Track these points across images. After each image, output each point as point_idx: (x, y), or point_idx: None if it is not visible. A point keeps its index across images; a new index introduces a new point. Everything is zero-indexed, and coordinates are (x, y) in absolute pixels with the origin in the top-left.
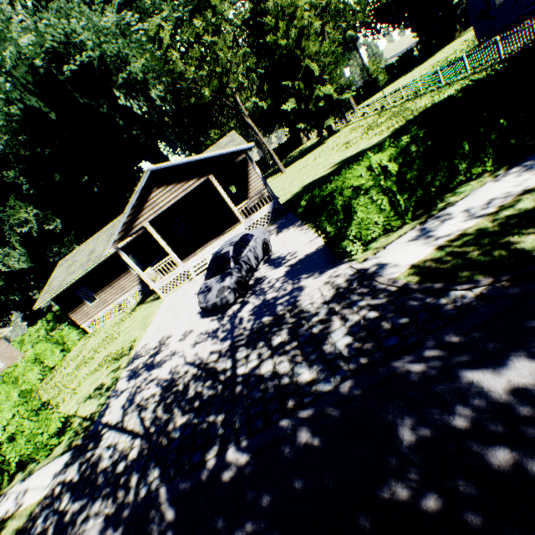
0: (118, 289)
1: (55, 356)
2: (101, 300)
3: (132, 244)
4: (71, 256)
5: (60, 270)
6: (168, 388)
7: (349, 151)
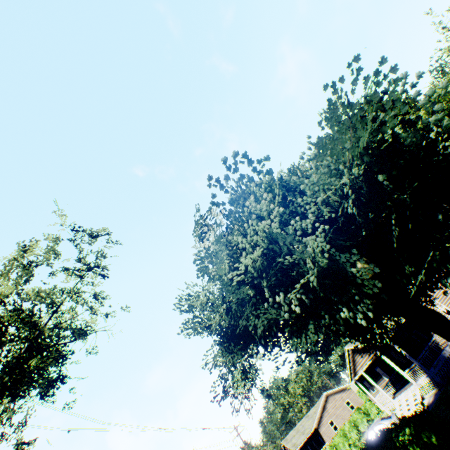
0: (382, 387)
1: (362, 424)
2: (376, 391)
3: (375, 361)
4: None
5: None
6: None
7: None
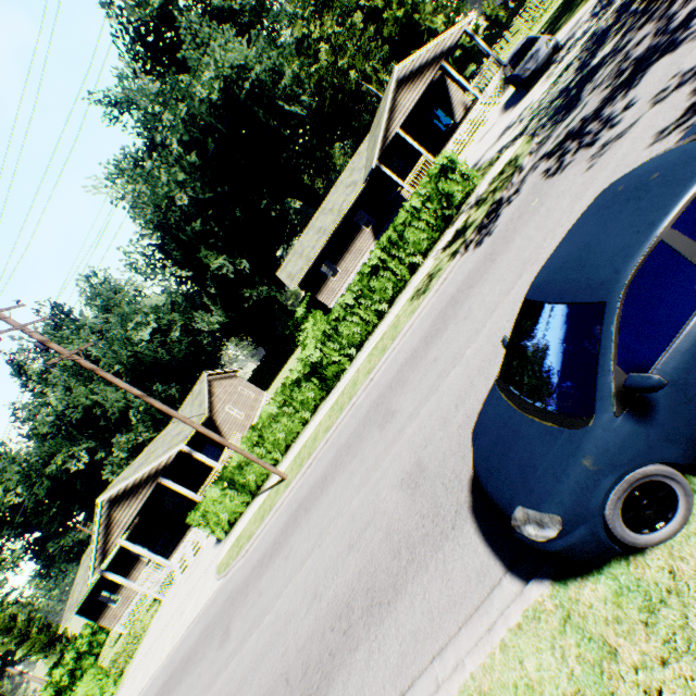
0: (355, 254)
1: None
2: (342, 271)
3: (359, 200)
4: (288, 259)
5: (288, 269)
6: (564, 71)
7: (533, 34)
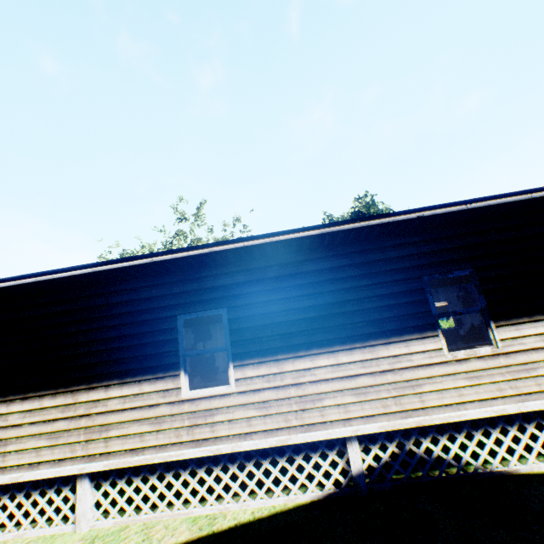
0: None
1: None
2: None
3: None
4: None
5: None
6: None
7: None
